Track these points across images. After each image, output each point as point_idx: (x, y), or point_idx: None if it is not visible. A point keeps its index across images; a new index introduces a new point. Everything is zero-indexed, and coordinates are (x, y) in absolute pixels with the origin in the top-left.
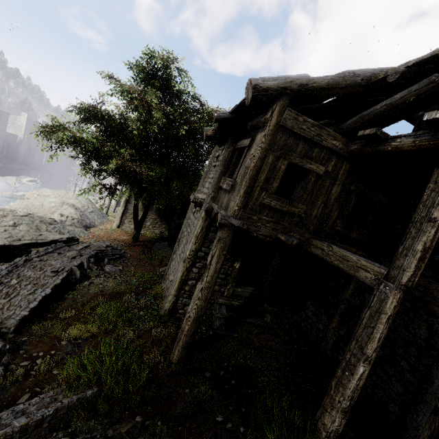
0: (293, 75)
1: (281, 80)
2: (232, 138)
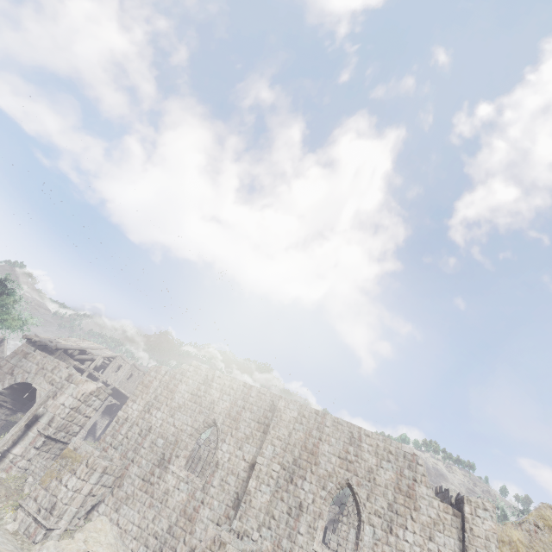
0: (68, 345)
1: (64, 347)
2: (41, 349)
